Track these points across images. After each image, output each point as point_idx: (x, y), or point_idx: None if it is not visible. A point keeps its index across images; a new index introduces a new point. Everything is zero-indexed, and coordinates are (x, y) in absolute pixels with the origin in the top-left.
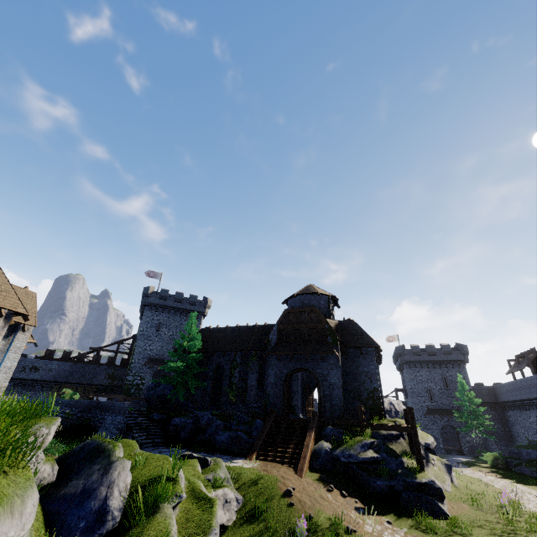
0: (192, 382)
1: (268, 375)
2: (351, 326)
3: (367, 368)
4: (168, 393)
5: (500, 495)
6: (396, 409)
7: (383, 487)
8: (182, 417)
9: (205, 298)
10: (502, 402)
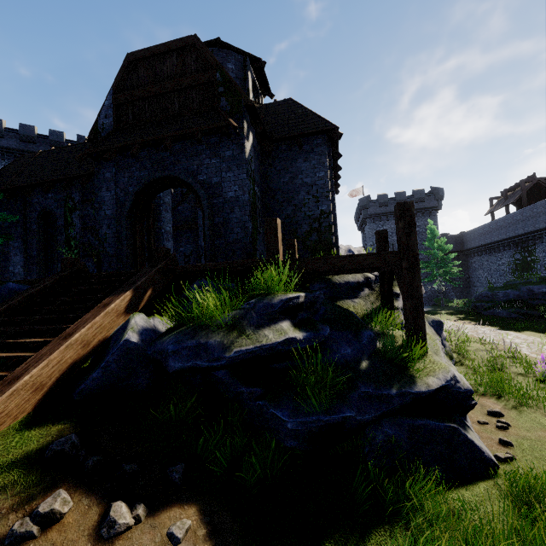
0: None
1: (101, 202)
2: (285, 108)
3: (310, 178)
4: None
5: (513, 355)
6: None
7: (308, 434)
8: None
9: (79, 137)
10: (469, 249)
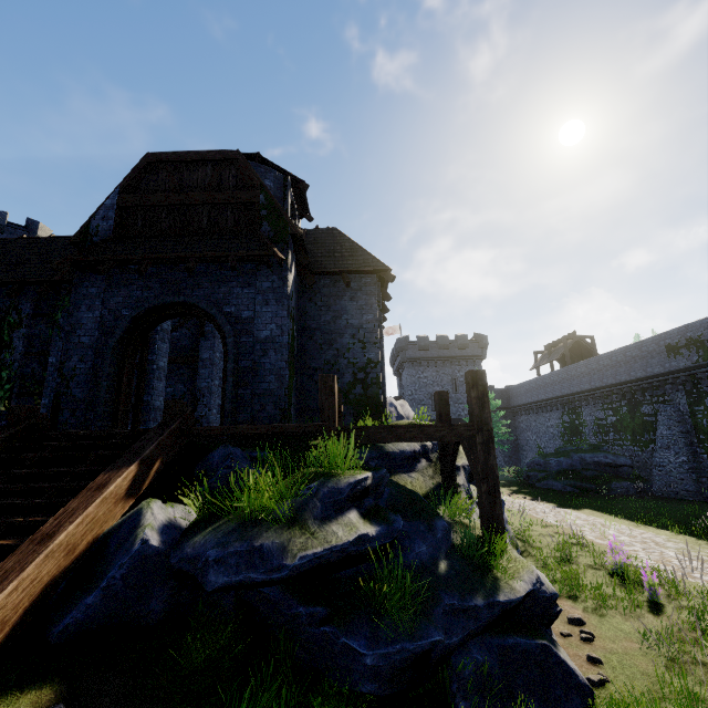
0: None
1: (76, 325)
2: (330, 238)
3: (356, 320)
4: None
5: (578, 541)
6: (399, 412)
7: (391, 670)
8: None
9: (30, 221)
10: (515, 406)
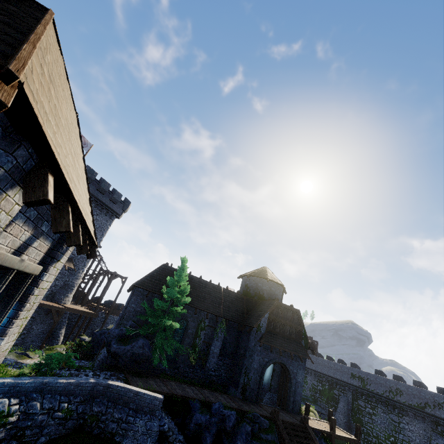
0: (173, 343)
1: (253, 360)
2: None
3: None
4: (147, 354)
5: None
6: None
7: None
8: (205, 413)
9: (127, 200)
10: None
